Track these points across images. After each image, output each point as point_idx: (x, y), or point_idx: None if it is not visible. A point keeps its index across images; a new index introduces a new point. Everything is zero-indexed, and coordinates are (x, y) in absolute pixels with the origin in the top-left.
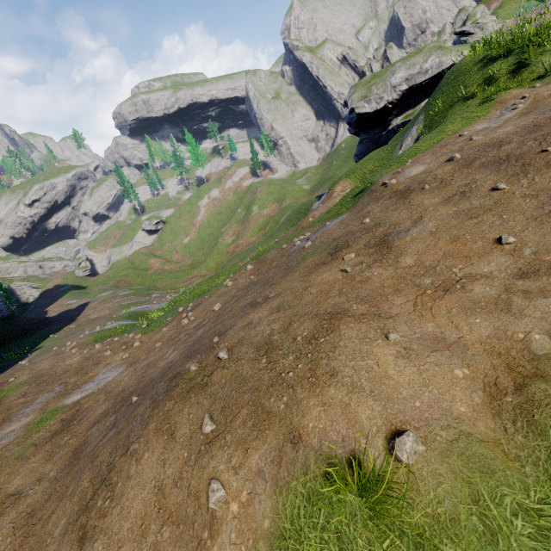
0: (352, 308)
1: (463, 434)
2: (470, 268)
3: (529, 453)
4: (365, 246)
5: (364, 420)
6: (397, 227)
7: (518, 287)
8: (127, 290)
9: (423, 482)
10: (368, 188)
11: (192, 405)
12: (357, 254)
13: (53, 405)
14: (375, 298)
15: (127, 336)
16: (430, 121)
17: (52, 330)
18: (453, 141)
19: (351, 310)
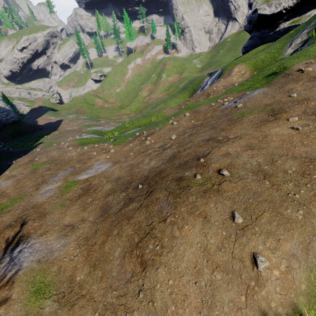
0: None
1: None
2: None
3: None
4: (304, 113)
5: None
6: None
7: None
8: (85, 116)
9: None
10: (282, 72)
11: (216, 202)
12: (299, 118)
13: (71, 178)
14: None
15: (103, 145)
16: None
17: (45, 133)
18: None
19: None
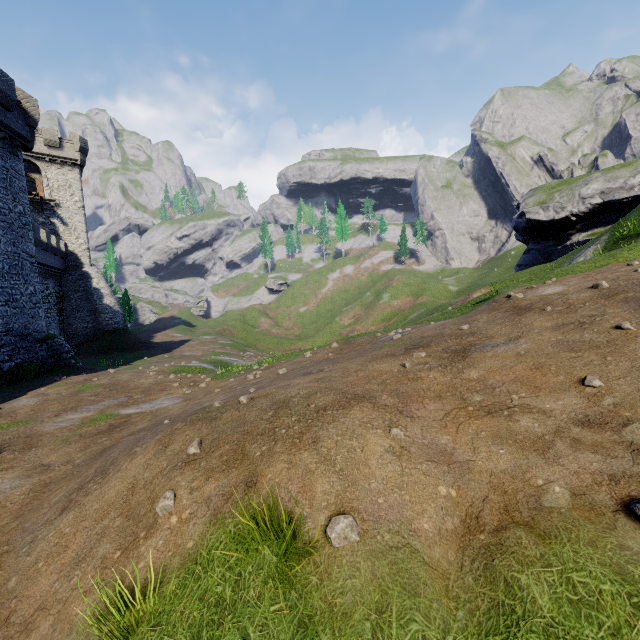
0: (380, 397)
1: (409, 547)
2: (532, 399)
3: (471, 598)
4: (442, 350)
5: (319, 492)
6: (487, 340)
7: (572, 433)
8: (227, 340)
9: (339, 569)
10: (492, 298)
11: (194, 429)
12: (429, 355)
13: (112, 410)
14: (411, 396)
15: (200, 376)
16: (612, 244)
17: (149, 353)
18: (615, 269)
19: (378, 398)
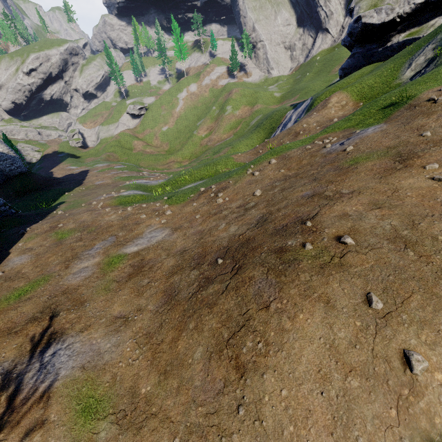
0: None
1: None
2: None
3: None
4: None
5: None
6: None
7: None
8: (120, 165)
9: None
10: (405, 102)
11: (341, 281)
12: (440, 165)
13: (114, 251)
14: None
15: (154, 204)
16: None
17: (65, 189)
18: None
19: None
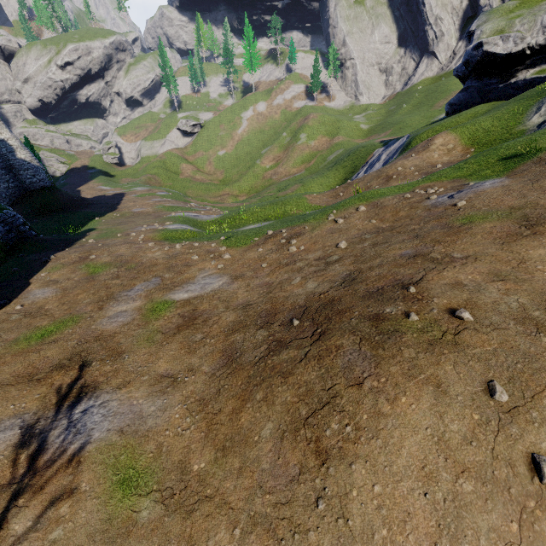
0: None
1: None
2: None
3: None
4: None
5: None
6: None
7: None
8: (164, 191)
9: None
10: (534, 155)
11: (455, 363)
12: None
13: (159, 296)
14: None
15: (208, 244)
16: None
17: (95, 213)
18: None
19: None
